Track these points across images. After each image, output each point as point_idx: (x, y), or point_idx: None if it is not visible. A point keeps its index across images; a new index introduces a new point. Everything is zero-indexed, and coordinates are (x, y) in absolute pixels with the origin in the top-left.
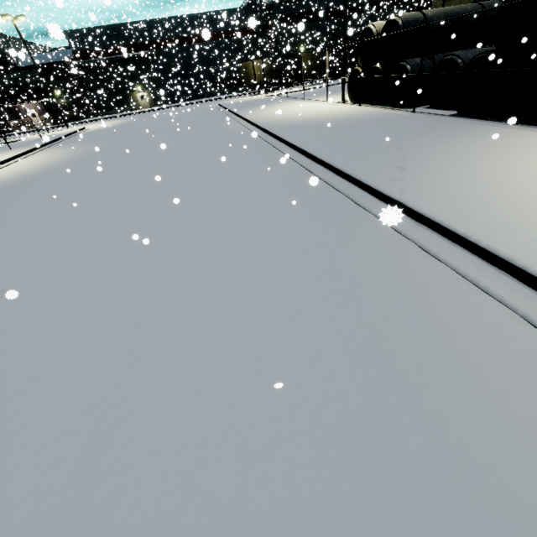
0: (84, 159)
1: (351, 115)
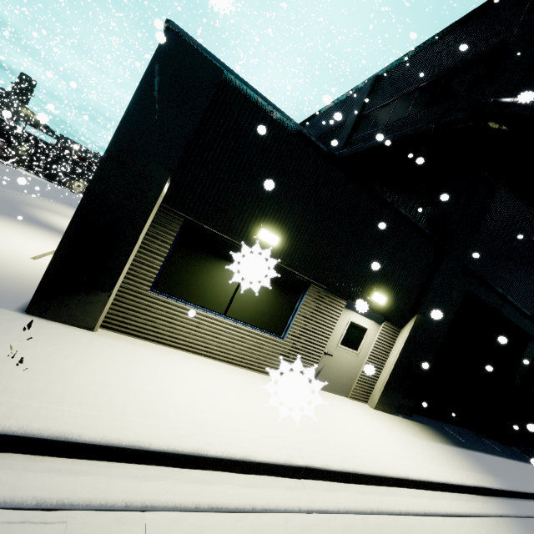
0: None
1: None
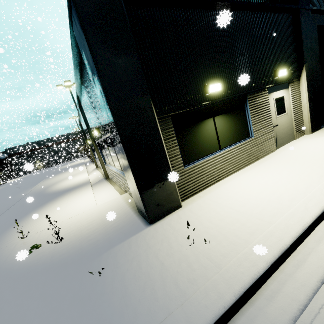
0: (1, 189)
1: (78, 163)
